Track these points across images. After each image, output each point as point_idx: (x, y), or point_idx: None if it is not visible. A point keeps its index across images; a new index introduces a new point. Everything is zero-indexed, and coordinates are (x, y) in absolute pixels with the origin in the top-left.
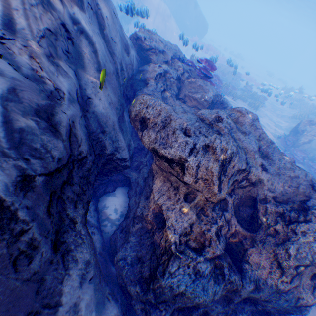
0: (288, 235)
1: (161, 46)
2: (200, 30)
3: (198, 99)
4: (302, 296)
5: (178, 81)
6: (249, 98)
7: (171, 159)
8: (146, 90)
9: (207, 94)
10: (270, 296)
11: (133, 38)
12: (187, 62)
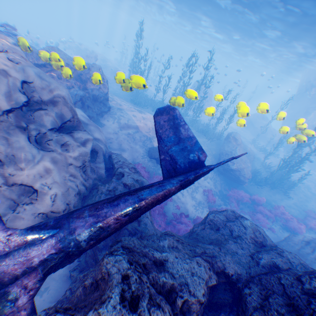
0: (90, 76)
1: None
2: None
3: None
4: (103, 90)
5: None
6: None
7: (44, 63)
8: None
9: None
10: (97, 93)
11: None
12: None
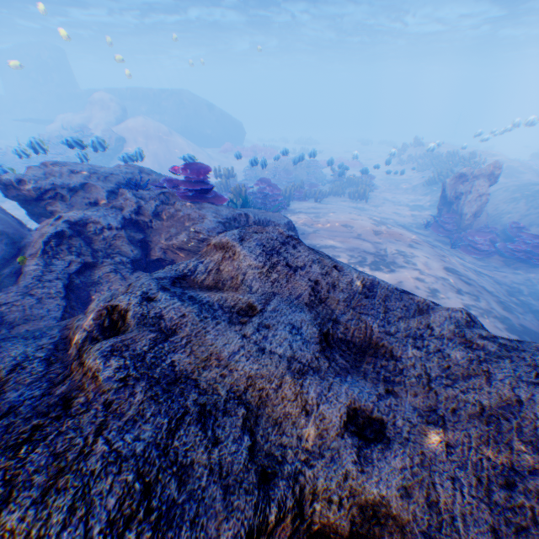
0: None
1: (76, 178)
2: (231, 132)
3: (187, 245)
4: None
5: (135, 227)
6: (345, 186)
7: None
8: (7, 292)
9: (199, 225)
10: None
11: (3, 190)
12: (163, 183)
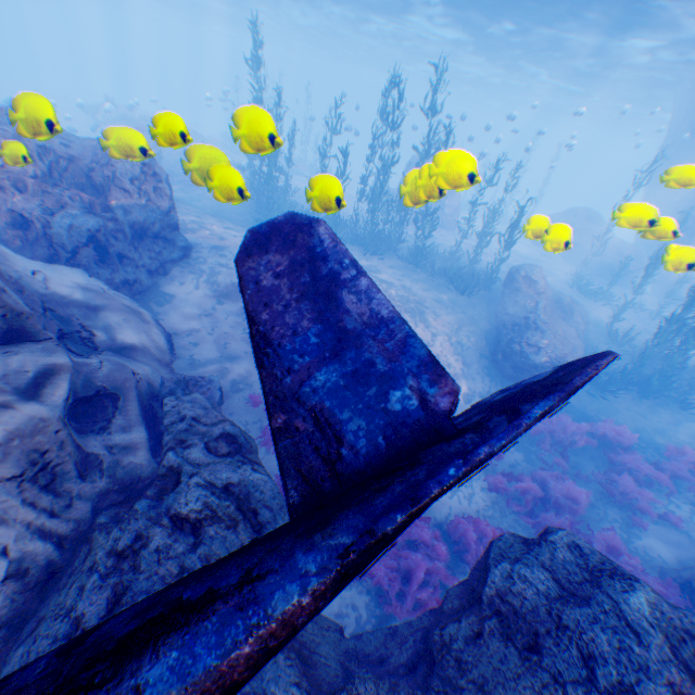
0: (114, 172)
1: None
2: None
3: None
4: (160, 206)
5: None
6: None
7: None
8: None
9: None
10: (143, 215)
11: None
12: None
